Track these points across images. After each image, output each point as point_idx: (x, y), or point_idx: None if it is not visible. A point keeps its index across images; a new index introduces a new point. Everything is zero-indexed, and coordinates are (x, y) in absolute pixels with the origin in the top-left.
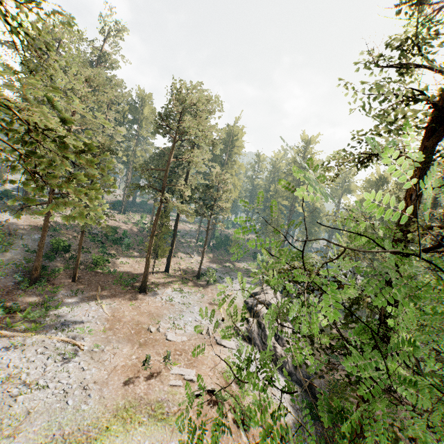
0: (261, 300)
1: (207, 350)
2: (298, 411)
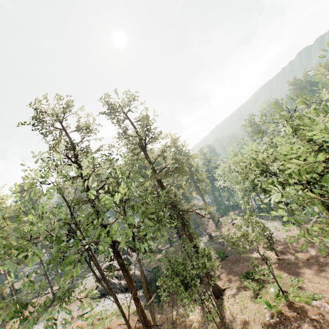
0: (103, 268)
1: (74, 324)
2: (144, 299)
